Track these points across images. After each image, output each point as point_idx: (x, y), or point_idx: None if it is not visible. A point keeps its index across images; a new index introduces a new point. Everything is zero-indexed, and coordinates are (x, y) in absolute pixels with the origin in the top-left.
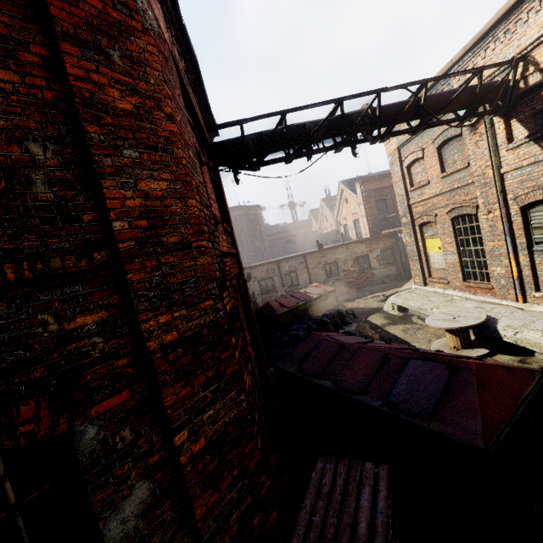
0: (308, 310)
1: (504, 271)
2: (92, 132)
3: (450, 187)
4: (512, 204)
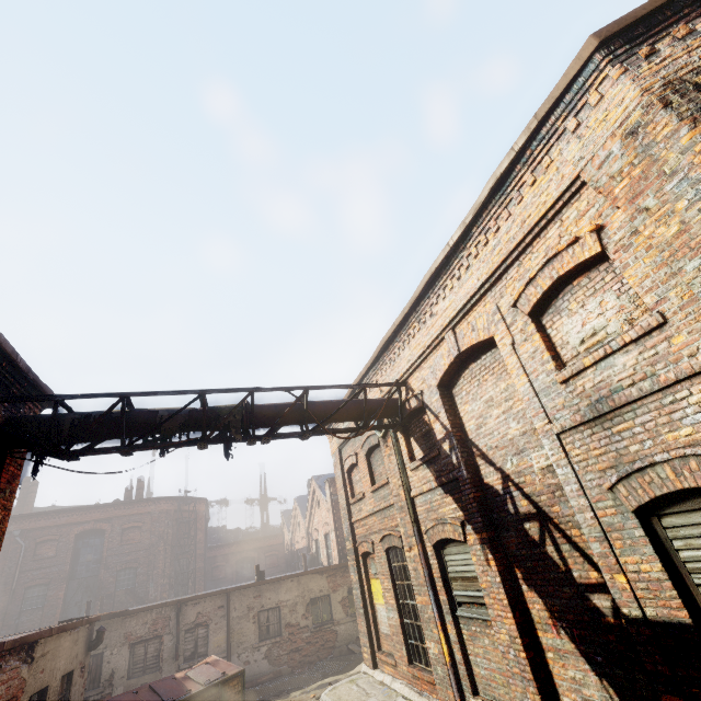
0: None
1: (437, 649)
2: None
3: (379, 506)
4: (427, 540)
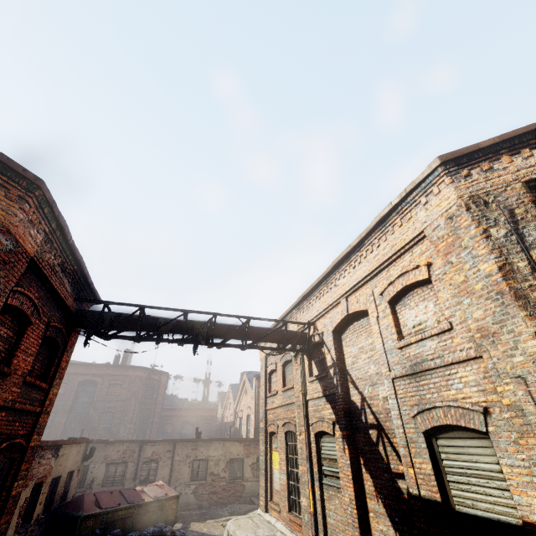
0: (128, 520)
1: (307, 502)
2: None
3: (285, 402)
4: (311, 430)
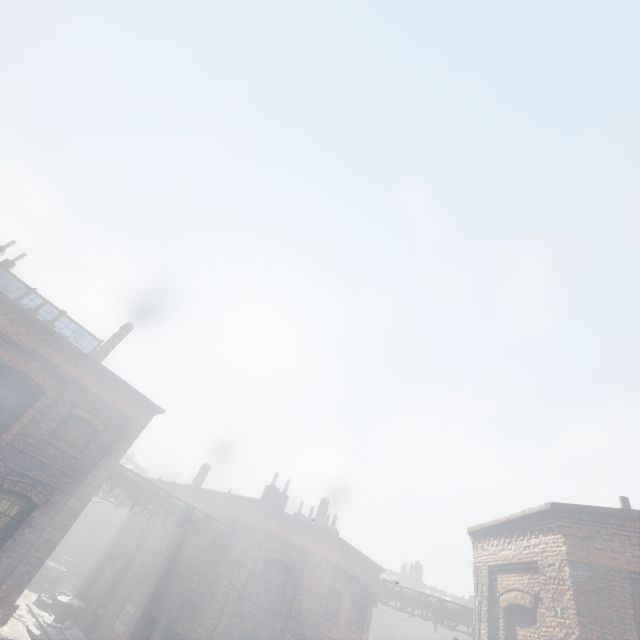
0: None
1: None
2: (298, 591)
3: None
4: None
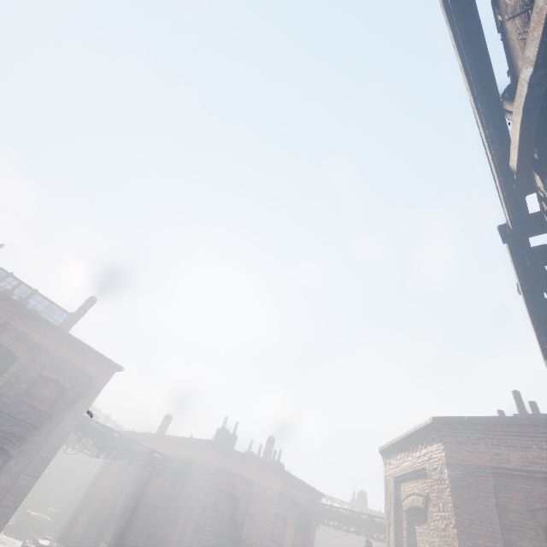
0: None
1: None
2: (247, 517)
3: None
4: None
